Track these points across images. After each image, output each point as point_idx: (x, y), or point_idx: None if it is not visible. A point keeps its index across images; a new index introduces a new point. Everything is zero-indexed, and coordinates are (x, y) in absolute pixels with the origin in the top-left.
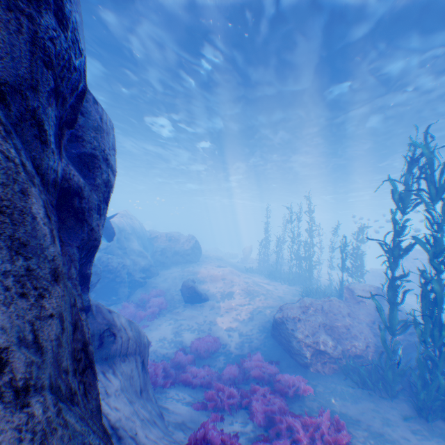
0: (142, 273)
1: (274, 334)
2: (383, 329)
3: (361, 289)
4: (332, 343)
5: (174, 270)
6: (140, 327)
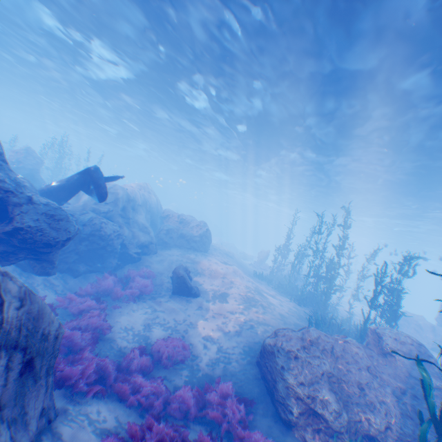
0: (138, 248)
1: (260, 362)
2: (427, 423)
3: (394, 339)
4: (335, 407)
5: (174, 254)
6: (47, 309)
